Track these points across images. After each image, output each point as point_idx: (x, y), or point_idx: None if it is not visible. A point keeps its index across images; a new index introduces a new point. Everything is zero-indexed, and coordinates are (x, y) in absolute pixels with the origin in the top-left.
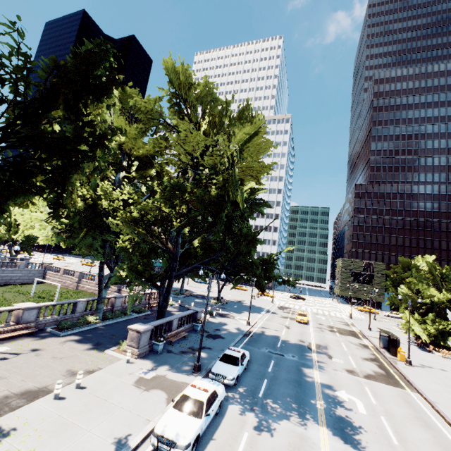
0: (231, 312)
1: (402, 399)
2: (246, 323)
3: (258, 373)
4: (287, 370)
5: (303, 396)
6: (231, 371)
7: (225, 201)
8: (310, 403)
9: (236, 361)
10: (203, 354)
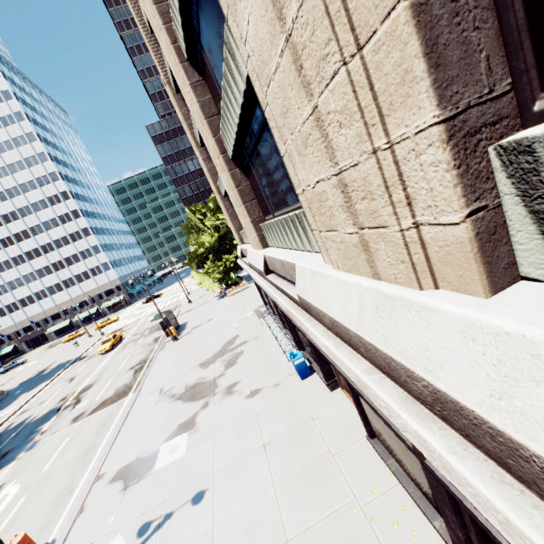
0: None
1: (102, 424)
2: None
3: None
4: None
5: None
6: None
7: None
8: None
9: None
10: None
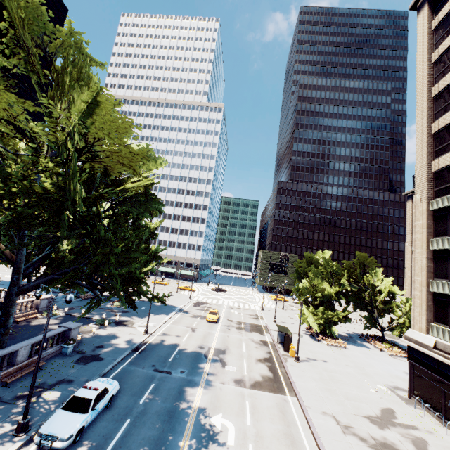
0: (133, 317)
1: (279, 410)
2: (143, 332)
3: (124, 409)
4: (166, 396)
5: (168, 436)
6: (71, 424)
7: (66, 196)
8: (172, 447)
9: (86, 405)
10: (53, 393)
